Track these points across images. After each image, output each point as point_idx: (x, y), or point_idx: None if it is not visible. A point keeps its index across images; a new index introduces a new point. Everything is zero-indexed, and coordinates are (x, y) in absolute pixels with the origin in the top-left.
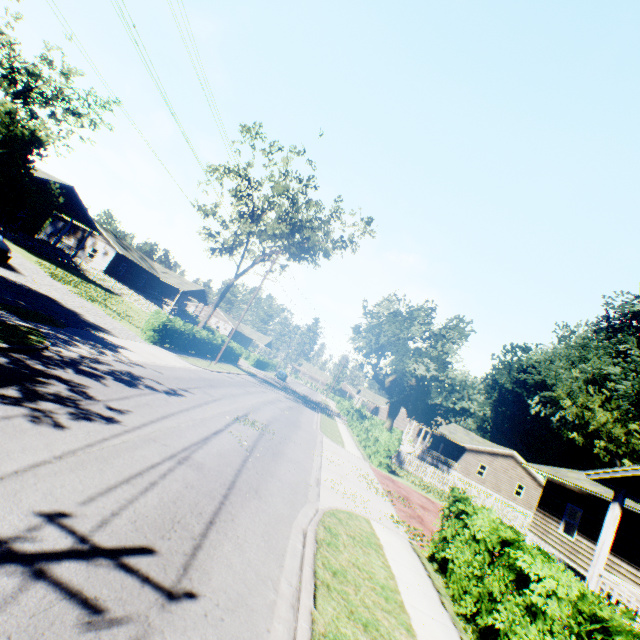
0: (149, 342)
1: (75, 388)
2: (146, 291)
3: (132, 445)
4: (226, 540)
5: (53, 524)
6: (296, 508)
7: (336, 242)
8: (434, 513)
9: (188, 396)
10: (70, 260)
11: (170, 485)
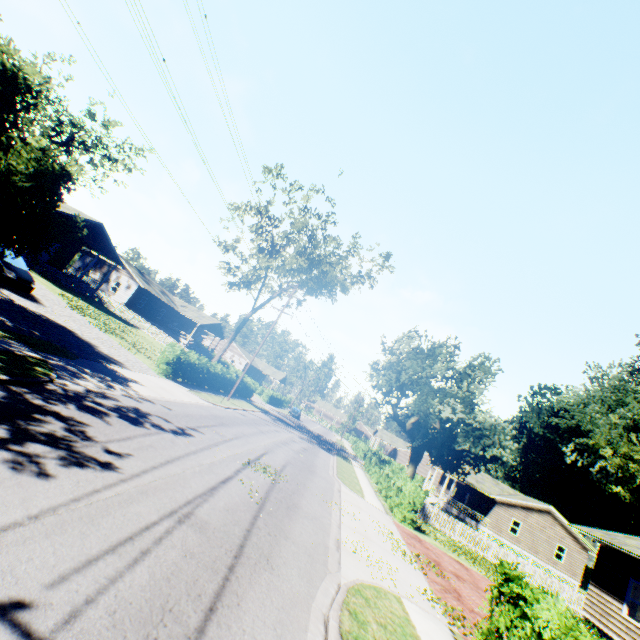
0: (162, 375)
1: (73, 426)
2: (164, 324)
3: (126, 498)
4: (229, 637)
5: (3, 621)
6: (314, 583)
7: (354, 277)
8: (470, 584)
9: (197, 436)
10: (93, 293)
11: (165, 554)
